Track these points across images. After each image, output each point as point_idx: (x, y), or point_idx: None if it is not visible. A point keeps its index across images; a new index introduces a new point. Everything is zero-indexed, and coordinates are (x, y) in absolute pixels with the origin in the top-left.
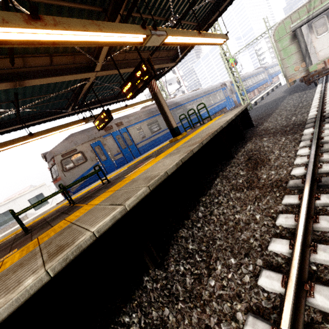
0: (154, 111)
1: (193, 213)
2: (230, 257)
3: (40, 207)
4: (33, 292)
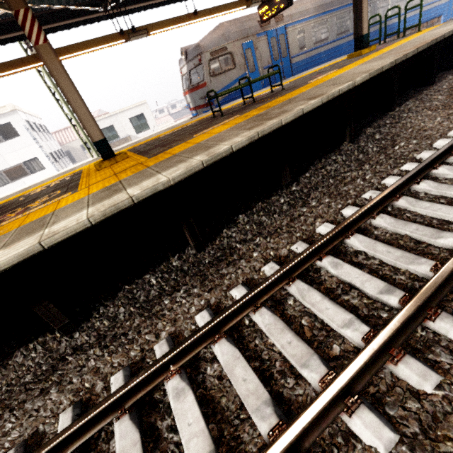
0: (329, 3)
1: (379, 120)
2: (412, 140)
3: (141, 131)
4: (316, 107)
